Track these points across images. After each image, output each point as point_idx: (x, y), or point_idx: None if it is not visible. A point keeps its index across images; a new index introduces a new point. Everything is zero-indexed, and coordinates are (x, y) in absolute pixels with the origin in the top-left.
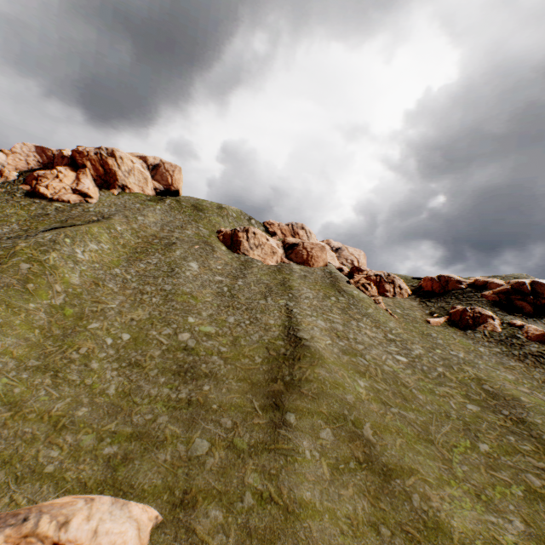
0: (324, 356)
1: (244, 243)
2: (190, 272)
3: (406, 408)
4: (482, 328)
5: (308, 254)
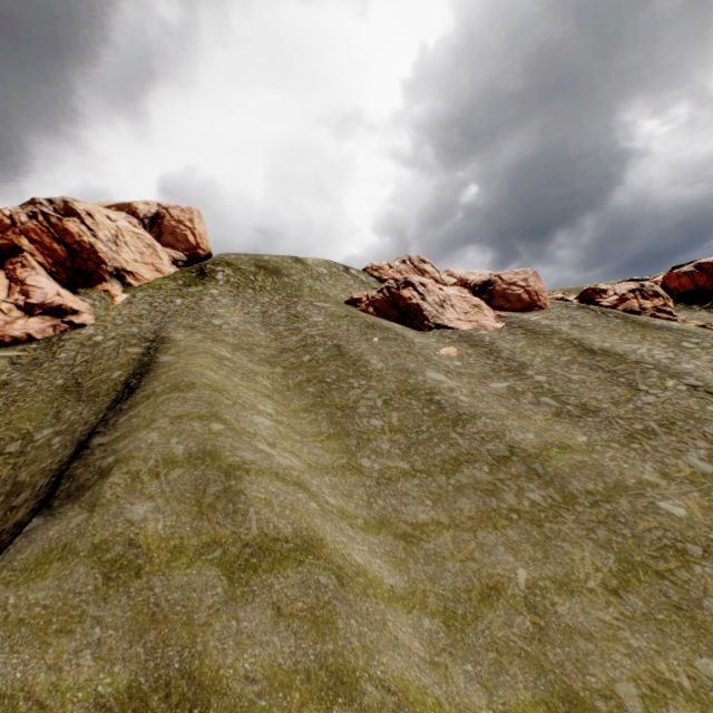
0: None
1: (425, 307)
2: (460, 395)
3: None
4: None
5: (527, 290)
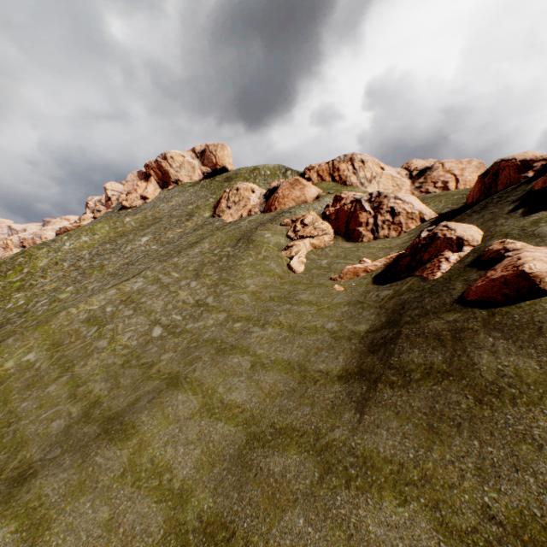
0: (50, 322)
1: (222, 204)
2: (132, 246)
3: (3, 396)
4: (416, 273)
5: (274, 196)
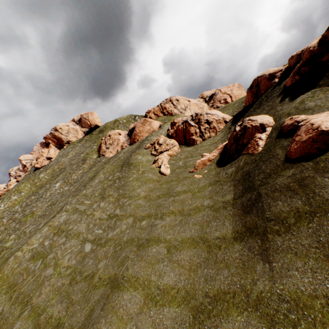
0: (3, 269)
1: (103, 147)
2: (50, 192)
3: None
4: (244, 152)
5: (134, 133)
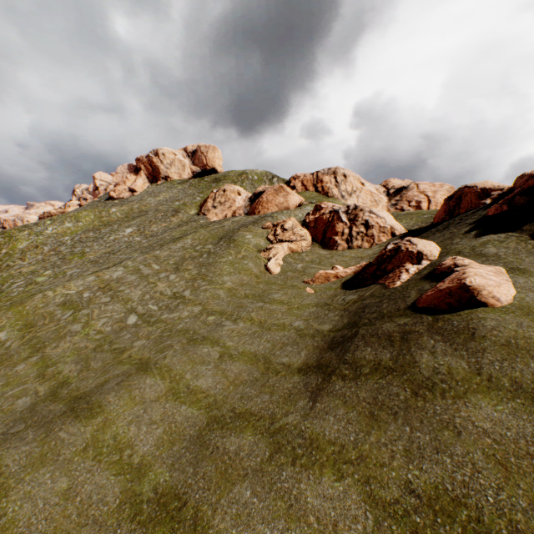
0: (25, 303)
1: (208, 203)
2: (115, 236)
3: None
4: (380, 281)
5: (258, 200)
